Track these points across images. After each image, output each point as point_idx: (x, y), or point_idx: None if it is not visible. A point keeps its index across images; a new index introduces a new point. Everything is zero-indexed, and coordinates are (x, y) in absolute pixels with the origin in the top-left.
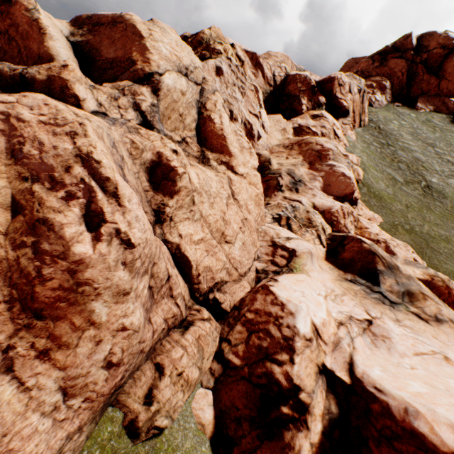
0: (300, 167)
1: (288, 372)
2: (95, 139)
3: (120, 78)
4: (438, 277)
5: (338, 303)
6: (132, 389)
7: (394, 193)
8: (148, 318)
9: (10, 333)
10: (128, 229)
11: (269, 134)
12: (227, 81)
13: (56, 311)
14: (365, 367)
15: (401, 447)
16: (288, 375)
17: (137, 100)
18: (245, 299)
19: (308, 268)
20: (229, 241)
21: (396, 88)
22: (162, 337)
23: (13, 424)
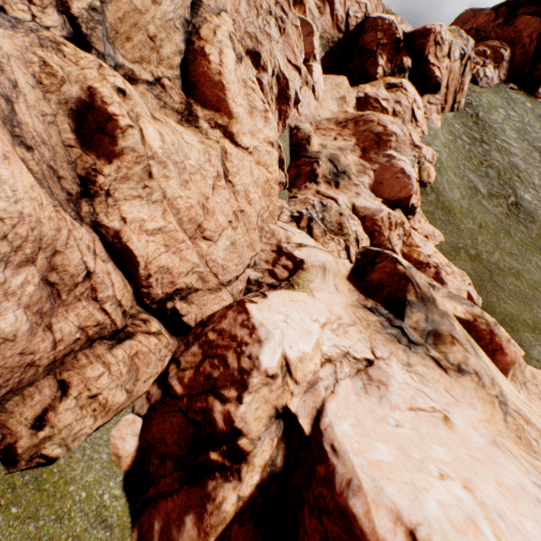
0: (349, 154)
1: (230, 413)
2: None
3: None
4: (483, 318)
5: (338, 335)
6: (18, 408)
7: (470, 207)
8: (47, 324)
9: None
10: None
11: (320, 102)
12: (259, 6)
13: None
14: (334, 418)
15: (328, 524)
16: (229, 416)
17: None
18: (215, 314)
19: (317, 286)
20: (209, 237)
21: (517, 61)
22: (79, 349)
23: None
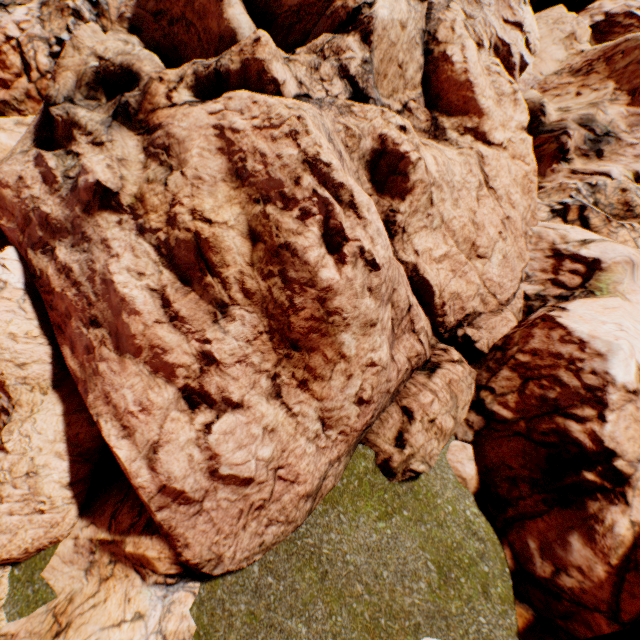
0: (608, 107)
1: (594, 432)
2: (317, 135)
3: (312, 33)
4: None
5: None
6: (380, 430)
7: None
8: (390, 356)
9: (274, 362)
10: (371, 247)
11: (537, 55)
12: None
13: (309, 343)
14: None
15: None
16: (594, 435)
17: (343, 61)
18: (511, 336)
19: (625, 288)
20: (482, 255)
21: None
22: (405, 379)
23: (287, 443)
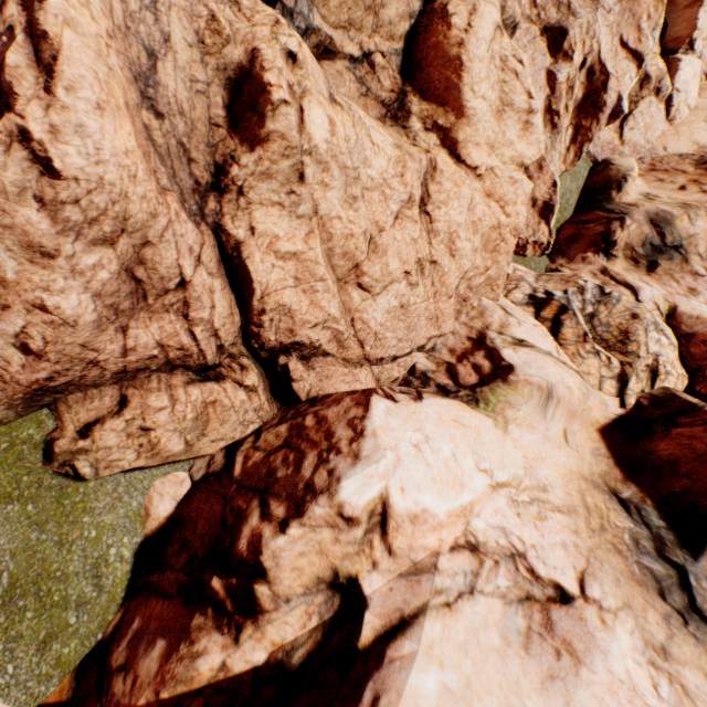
0: (702, 217)
1: (261, 537)
2: None
3: None
4: None
5: (520, 514)
6: (77, 406)
7: None
8: (123, 325)
9: None
10: (49, 139)
11: (676, 125)
12: None
13: None
14: (419, 653)
15: None
16: (258, 540)
17: None
18: (332, 394)
19: (522, 418)
20: (367, 287)
21: None
22: (157, 369)
23: None
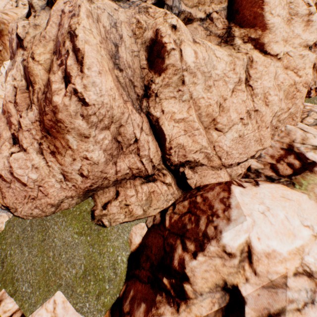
0: None
1: (184, 260)
2: (83, 18)
3: None
4: None
5: None
6: (100, 196)
7: None
8: (115, 161)
9: (41, 137)
10: (83, 91)
11: None
12: None
13: (53, 133)
14: None
15: None
16: (182, 261)
17: None
18: (208, 185)
19: None
20: (220, 129)
21: None
22: (128, 178)
23: (45, 177)
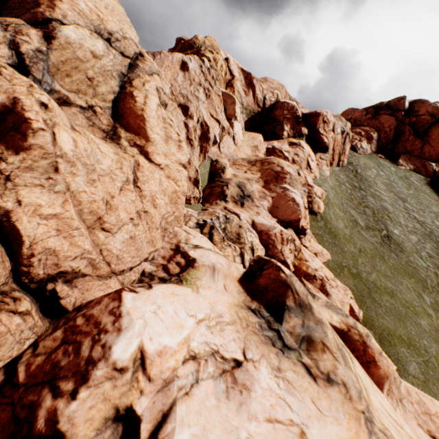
0: (254, 183)
1: (57, 410)
2: None
3: (20, 18)
4: (356, 329)
5: (213, 332)
6: None
7: (351, 234)
8: None
9: None
10: None
11: (238, 147)
12: (192, 79)
13: None
14: (177, 426)
15: None
16: (54, 414)
17: (18, 39)
18: (94, 299)
19: (205, 284)
20: (108, 229)
21: (382, 141)
22: None
23: None
